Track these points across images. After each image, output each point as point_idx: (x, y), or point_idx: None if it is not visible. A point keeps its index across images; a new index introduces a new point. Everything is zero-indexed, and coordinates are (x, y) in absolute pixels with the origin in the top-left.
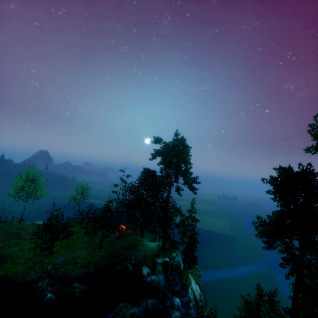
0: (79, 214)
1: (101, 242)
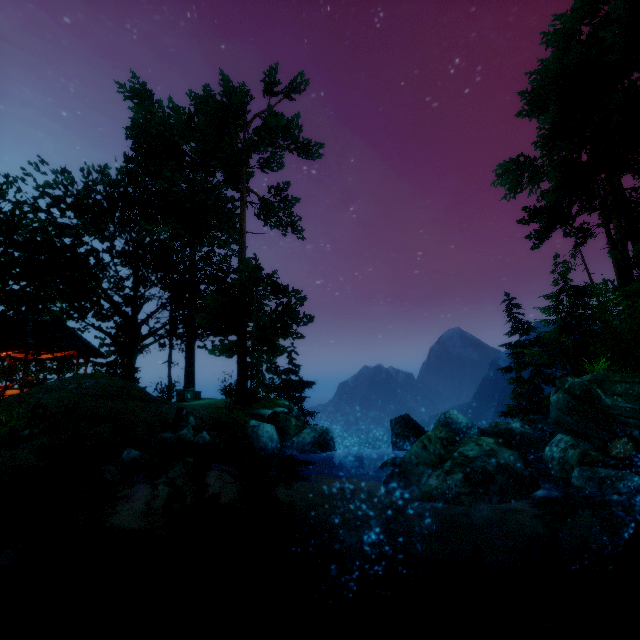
0: None
1: None
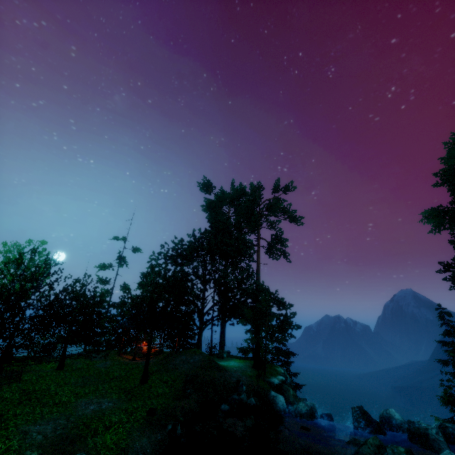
0: None
1: (145, 363)
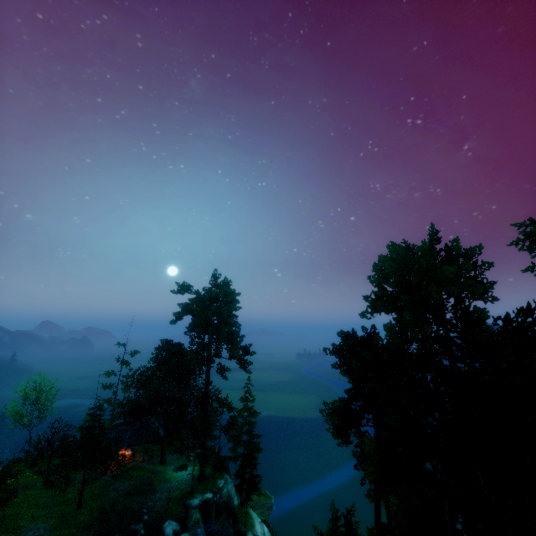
0: (29, 445)
1: (80, 495)
